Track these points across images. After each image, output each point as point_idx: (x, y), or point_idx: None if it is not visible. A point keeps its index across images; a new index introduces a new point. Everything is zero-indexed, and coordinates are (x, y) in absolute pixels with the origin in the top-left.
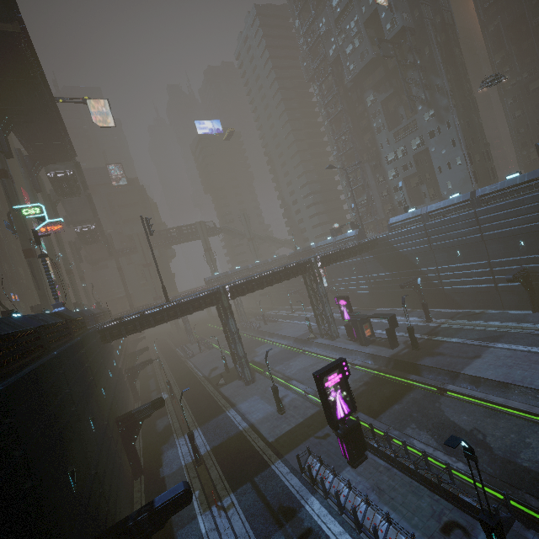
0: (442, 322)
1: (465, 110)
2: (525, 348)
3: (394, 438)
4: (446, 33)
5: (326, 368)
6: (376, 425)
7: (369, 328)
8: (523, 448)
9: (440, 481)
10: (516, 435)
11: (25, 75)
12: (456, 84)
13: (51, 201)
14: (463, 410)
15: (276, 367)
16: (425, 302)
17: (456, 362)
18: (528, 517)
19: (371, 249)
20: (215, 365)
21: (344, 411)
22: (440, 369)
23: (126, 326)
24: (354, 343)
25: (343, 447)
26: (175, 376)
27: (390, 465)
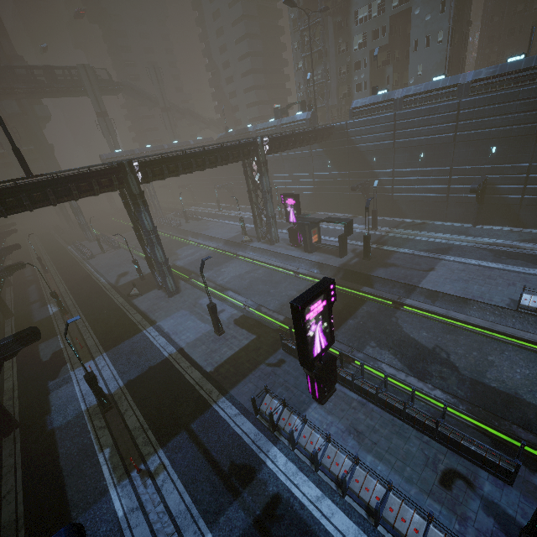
0: (388, 230)
1: None
2: (475, 262)
3: (359, 361)
4: None
5: (310, 294)
6: (336, 347)
7: (317, 234)
8: (488, 367)
9: (439, 425)
10: (478, 353)
11: None
12: None
13: None
14: (421, 326)
15: (205, 274)
16: (376, 209)
17: (411, 275)
18: (511, 447)
19: (325, 140)
20: (124, 270)
21: (322, 346)
22: (396, 282)
23: None
24: (297, 249)
25: (313, 386)
26: (67, 283)
27: (364, 399)
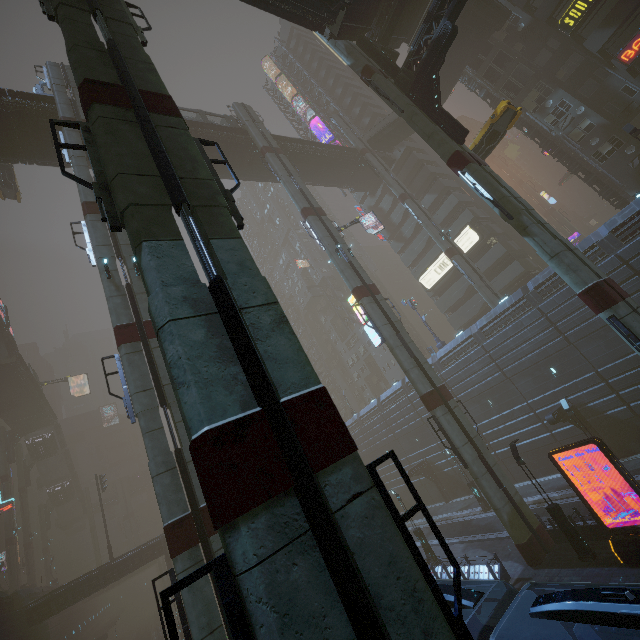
0: None
1: None
2: None
3: None
4: None
5: None
6: None
7: None
8: None
9: None
10: None
11: (16, 380)
12: None
13: (26, 466)
14: None
15: None
16: None
17: None
18: None
19: None
20: None
21: None
22: None
23: (59, 600)
24: None
25: None
26: None
27: None
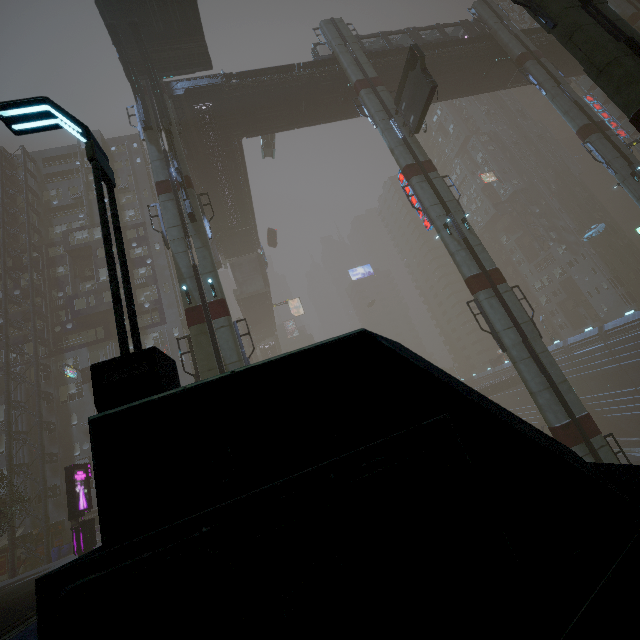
0: None
1: (602, 236)
2: None
3: None
4: (561, 179)
5: None
6: None
7: None
8: None
9: None
10: None
11: (264, 304)
12: (586, 216)
13: None
14: None
15: None
16: None
17: None
18: None
19: None
20: None
21: None
22: None
23: None
24: None
25: None
26: None
27: None
